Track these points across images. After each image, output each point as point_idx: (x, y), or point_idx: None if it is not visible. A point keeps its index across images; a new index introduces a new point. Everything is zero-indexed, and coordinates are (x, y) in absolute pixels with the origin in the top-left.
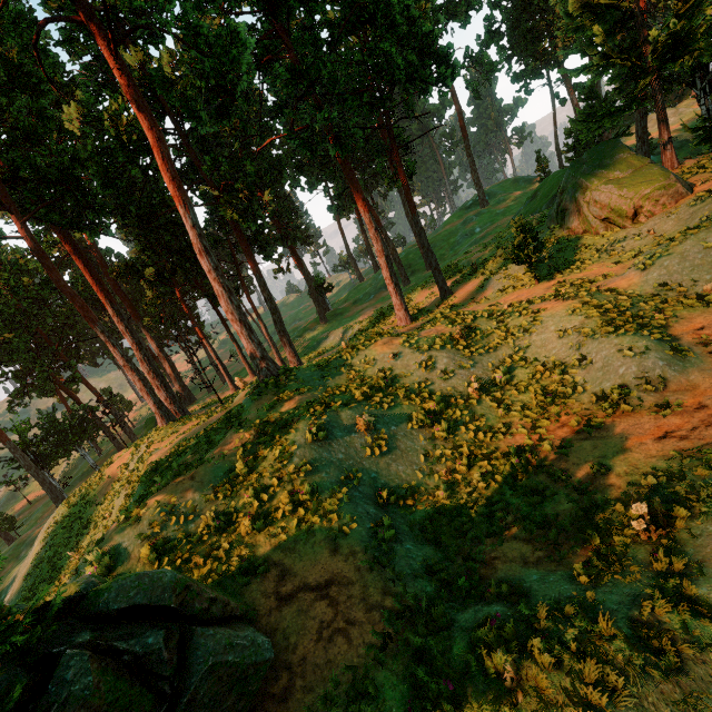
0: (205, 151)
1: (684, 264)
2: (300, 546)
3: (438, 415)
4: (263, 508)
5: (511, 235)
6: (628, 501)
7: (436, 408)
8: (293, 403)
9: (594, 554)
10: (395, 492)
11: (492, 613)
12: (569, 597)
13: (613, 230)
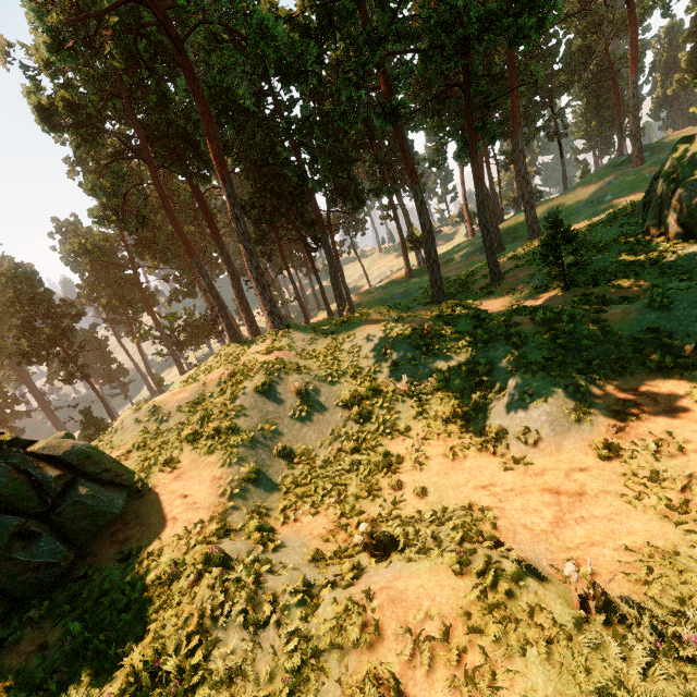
0: (315, 101)
1: (691, 311)
2: (201, 461)
3: (364, 400)
4: (202, 428)
5: (606, 218)
6: (403, 524)
7: (363, 394)
8: (269, 356)
9: (339, 548)
10: (293, 449)
11: (233, 548)
12: (285, 563)
13: (690, 241)
